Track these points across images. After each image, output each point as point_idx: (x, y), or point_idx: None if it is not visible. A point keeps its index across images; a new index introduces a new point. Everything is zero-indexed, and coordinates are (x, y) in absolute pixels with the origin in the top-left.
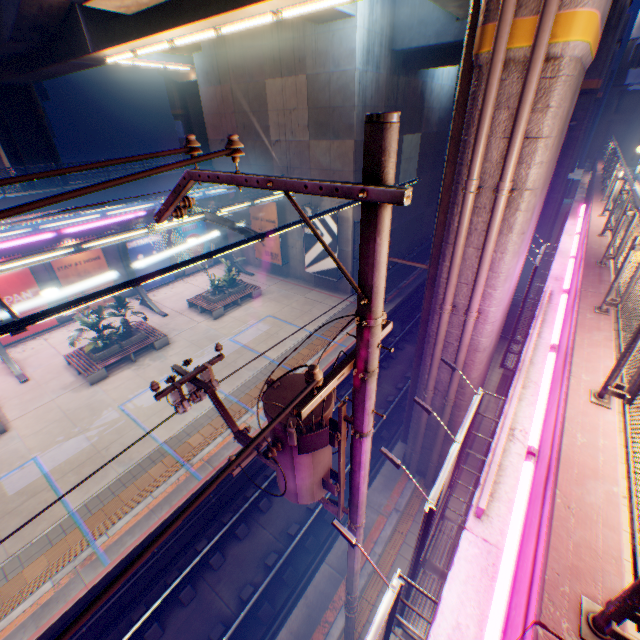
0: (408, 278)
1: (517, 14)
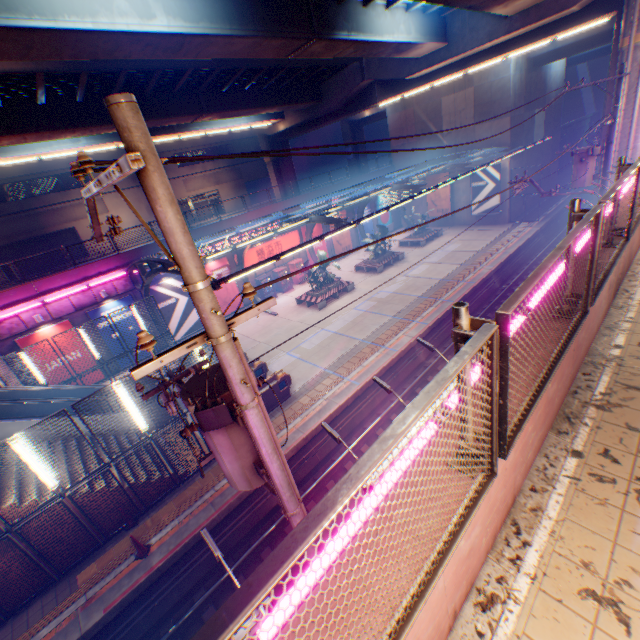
0: (548, 210)
1: (635, 34)
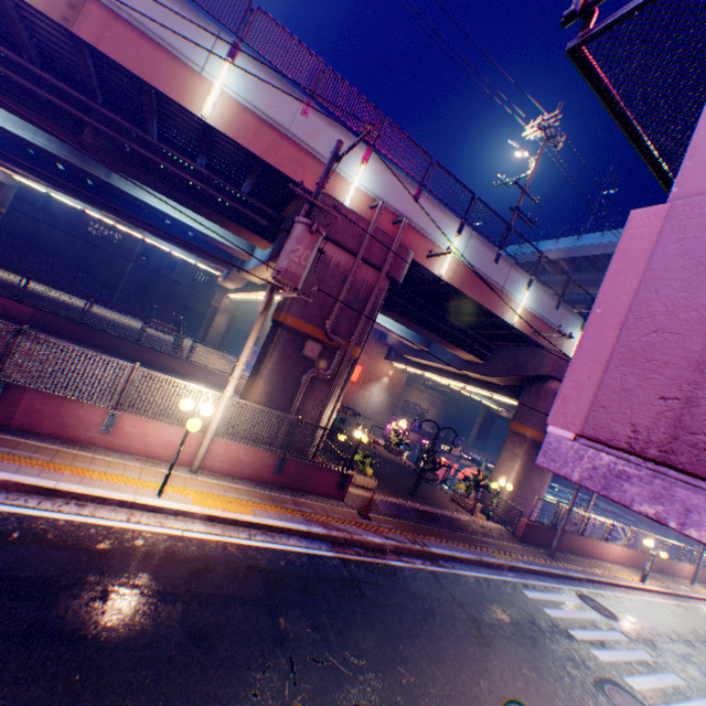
0: None
1: None
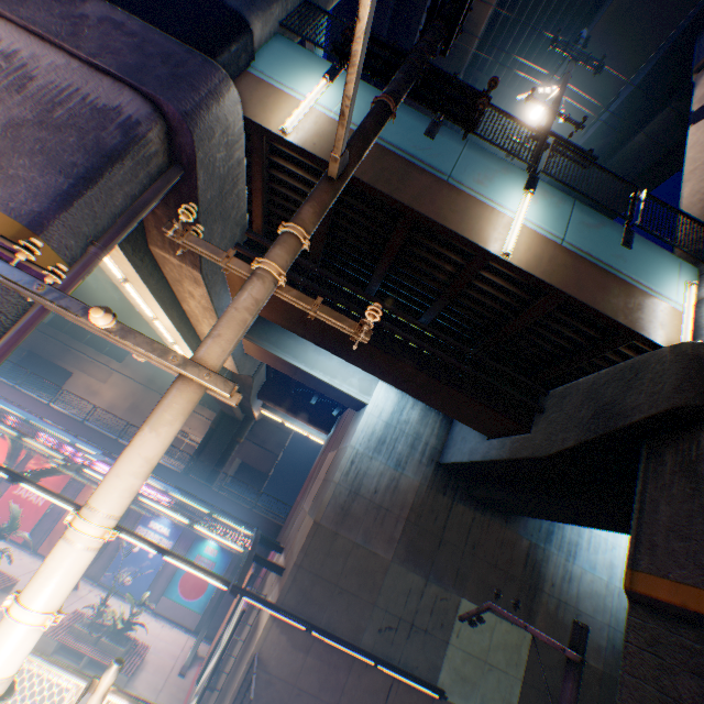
0: None
1: None
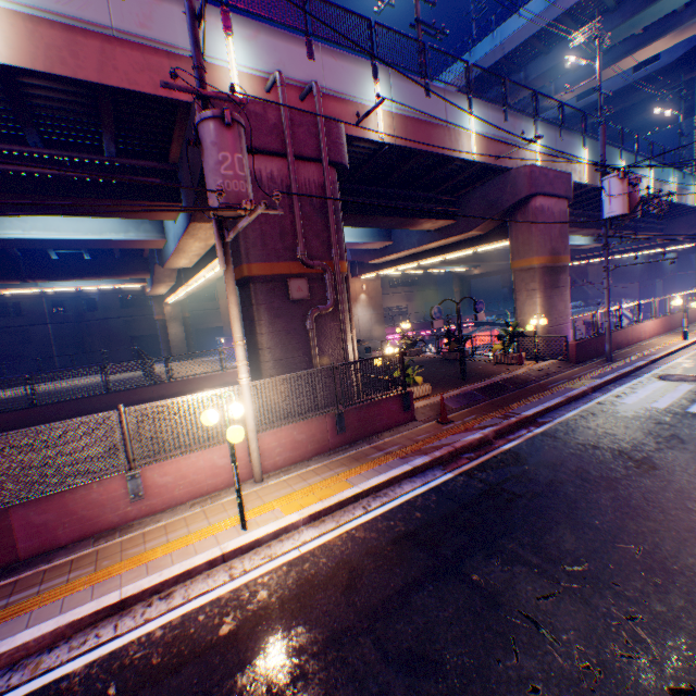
0: None
1: None
